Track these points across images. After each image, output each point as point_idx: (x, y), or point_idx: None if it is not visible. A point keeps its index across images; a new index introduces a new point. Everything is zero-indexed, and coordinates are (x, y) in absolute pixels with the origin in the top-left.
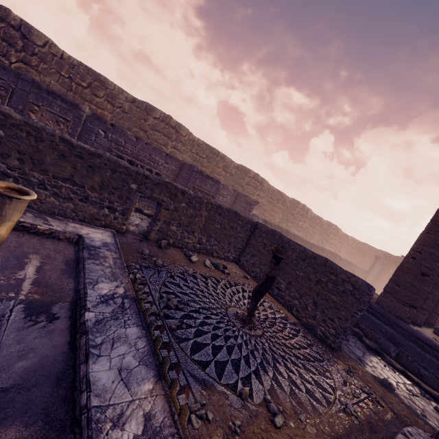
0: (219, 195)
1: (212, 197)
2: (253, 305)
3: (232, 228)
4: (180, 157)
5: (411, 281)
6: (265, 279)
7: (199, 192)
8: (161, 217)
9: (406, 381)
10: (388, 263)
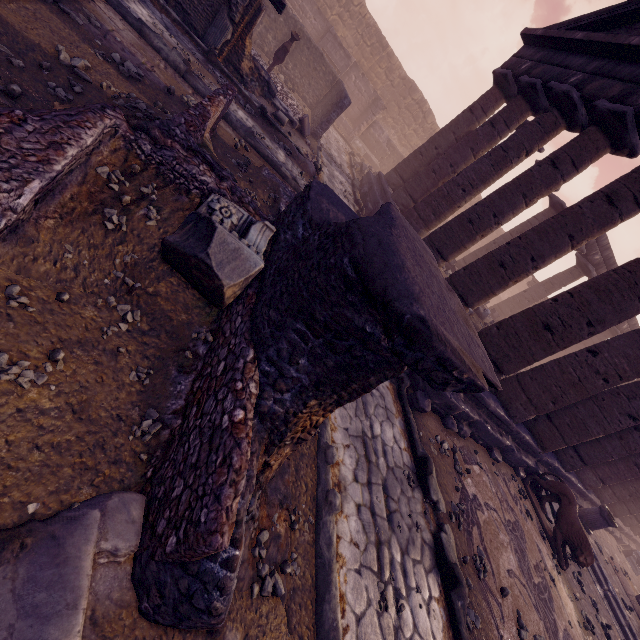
0: (355, 88)
1: (338, 73)
2: (272, 64)
3: (316, 70)
4: (342, 32)
5: (410, 157)
6: (281, 47)
7: (328, 59)
8: (264, 21)
9: (349, 190)
10: None
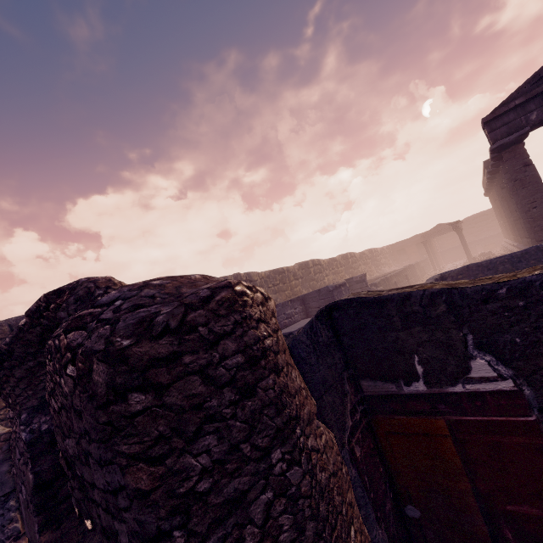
0: None
1: None
2: None
3: None
4: None
5: None
6: None
7: None
8: None
9: None
10: (430, 240)
